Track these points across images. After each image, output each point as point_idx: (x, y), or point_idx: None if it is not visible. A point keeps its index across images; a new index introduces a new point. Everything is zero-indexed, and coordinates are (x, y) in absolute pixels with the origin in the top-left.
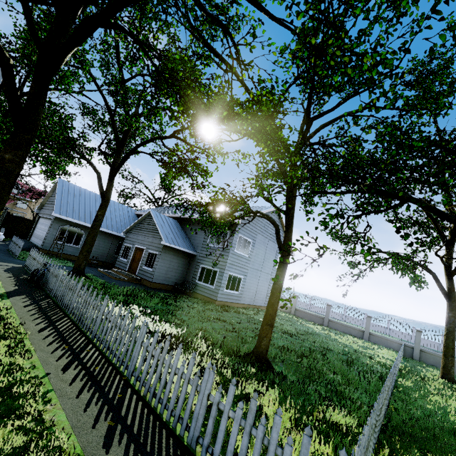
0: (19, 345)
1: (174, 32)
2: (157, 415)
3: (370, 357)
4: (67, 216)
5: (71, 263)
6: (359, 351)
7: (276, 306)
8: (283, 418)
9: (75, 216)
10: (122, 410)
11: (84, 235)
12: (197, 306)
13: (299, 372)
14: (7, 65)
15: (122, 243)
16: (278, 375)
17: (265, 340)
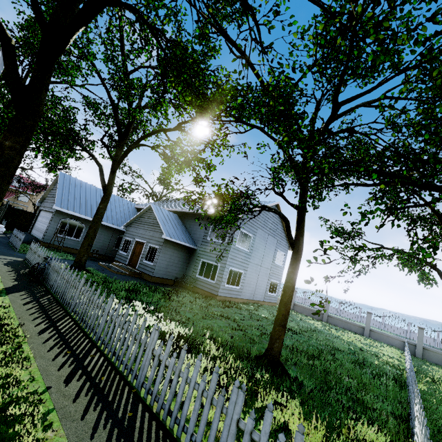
0: (17, 351)
1: (181, 21)
2: (174, 440)
3: (376, 356)
4: (68, 209)
5: (72, 257)
6: (364, 349)
7: (288, 305)
8: (314, 440)
9: (75, 209)
10: (135, 434)
11: (84, 228)
12: (199, 301)
13: (314, 377)
14: (8, 46)
15: (122, 236)
16: (294, 381)
17: (278, 342)
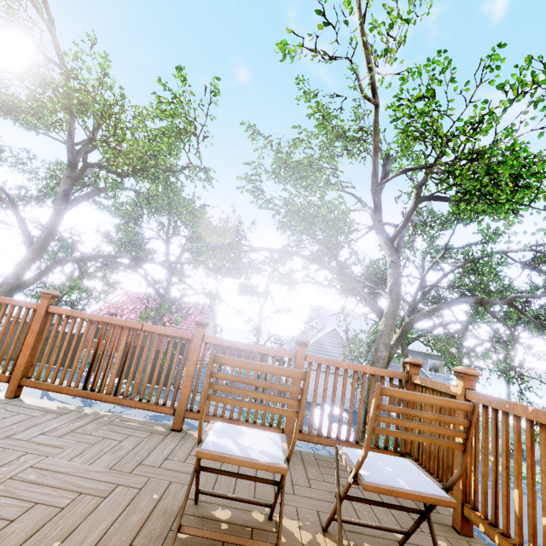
0: None
1: None
2: None
3: None
4: None
5: None
6: None
7: None
8: None
9: None
10: None
11: None
12: None
13: None
14: None
15: None
16: None
17: None
